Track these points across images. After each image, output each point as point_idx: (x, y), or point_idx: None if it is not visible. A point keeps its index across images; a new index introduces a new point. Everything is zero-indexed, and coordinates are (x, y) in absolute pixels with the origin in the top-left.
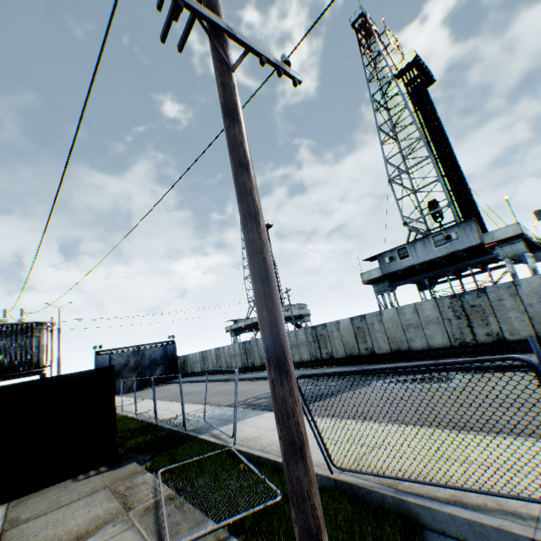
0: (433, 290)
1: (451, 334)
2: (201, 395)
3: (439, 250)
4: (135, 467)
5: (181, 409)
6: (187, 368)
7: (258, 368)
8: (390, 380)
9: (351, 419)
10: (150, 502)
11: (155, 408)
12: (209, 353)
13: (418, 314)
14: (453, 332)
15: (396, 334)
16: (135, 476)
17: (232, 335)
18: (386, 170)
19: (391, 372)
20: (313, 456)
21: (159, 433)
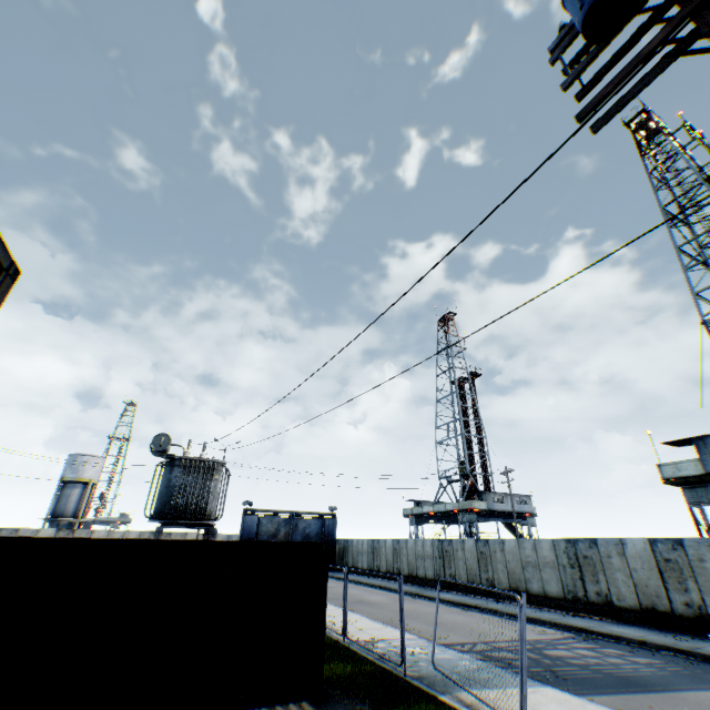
0: None
1: None
2: (385, 610)
3: None
4: None
5: (371, 628)
6: (347, 559)
7: (462, 586)
8: None
9: None
10: None
11: (346, 618)
12: (382, 544)
13: None
14: None
15: None
16: None
17: (412, 522)
18: (695, 307)
19: None
20: None
21: (359, 664)
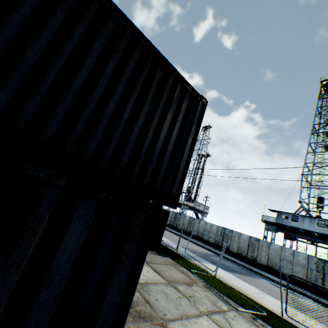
0: (292, 242)
1: (309, 277)
2: None
3: (318, 229)
4: (172, 260)
5: None
6: None
7: (179, 229)
8: (270, 282)
9: (269, 294)
10: (202, 284)
11: None
12: None
13: (293, 256)
14: (310, 276)
15: (274, 258)
16: (179, 266)
17: None
18: (302, 168)
19: (268, 277)
20: (264, 303)
21: (161, 245)
